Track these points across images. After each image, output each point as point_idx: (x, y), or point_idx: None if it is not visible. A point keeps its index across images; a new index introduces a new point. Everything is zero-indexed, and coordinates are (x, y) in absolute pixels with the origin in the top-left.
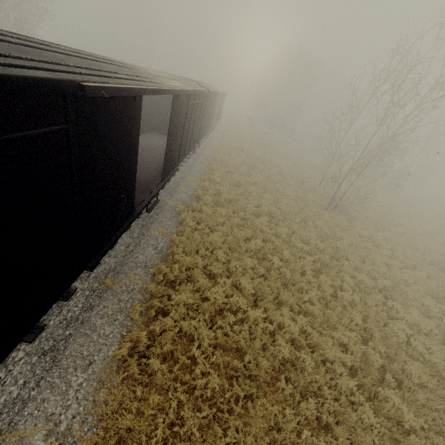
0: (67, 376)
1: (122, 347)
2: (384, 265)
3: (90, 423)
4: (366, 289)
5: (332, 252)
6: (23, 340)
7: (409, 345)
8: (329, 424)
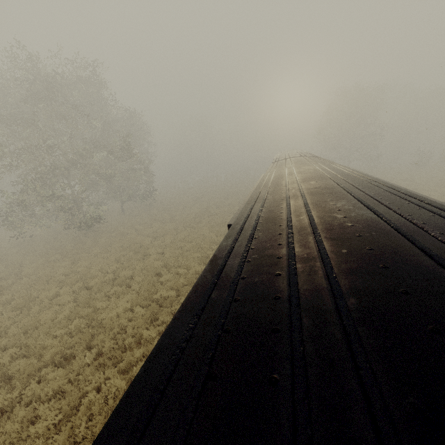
0: None
1: None
2: None
3: None
4: None
5: None
6: None
7: None
8: None
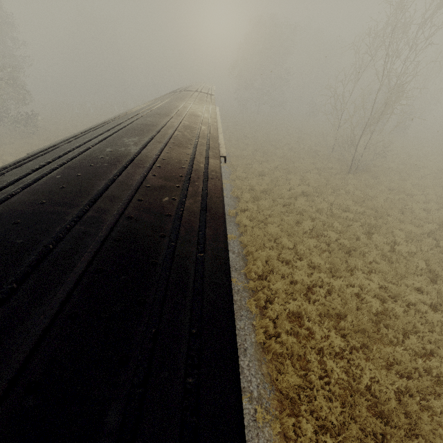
0: None
1: (257, 334)
2: (422, 210)
3: (268, 388)
4: (415, 237)
5: (374, 213)
6: None
7: None
8: (432, 350)
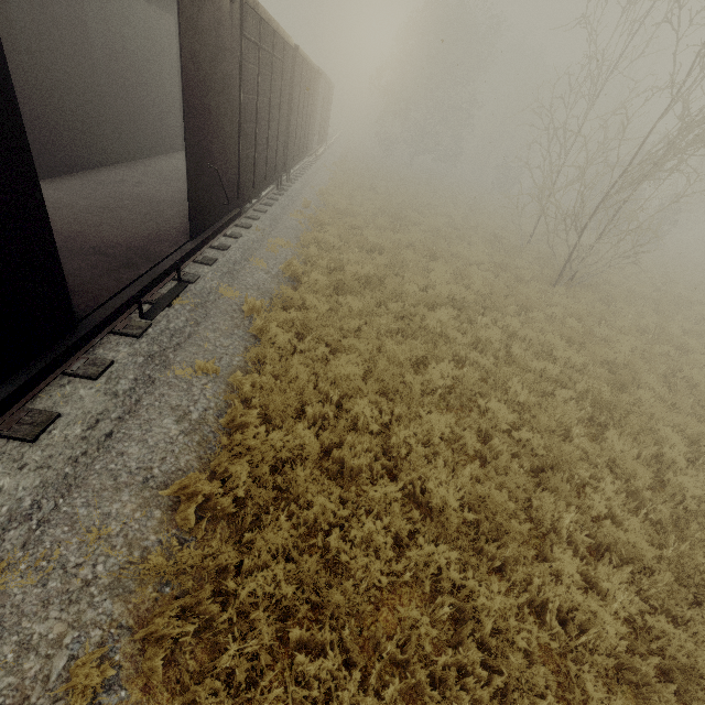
0: None
1: None
2: None
3: None
4: None
5: (609, 374)
6: None
7: None
8: None
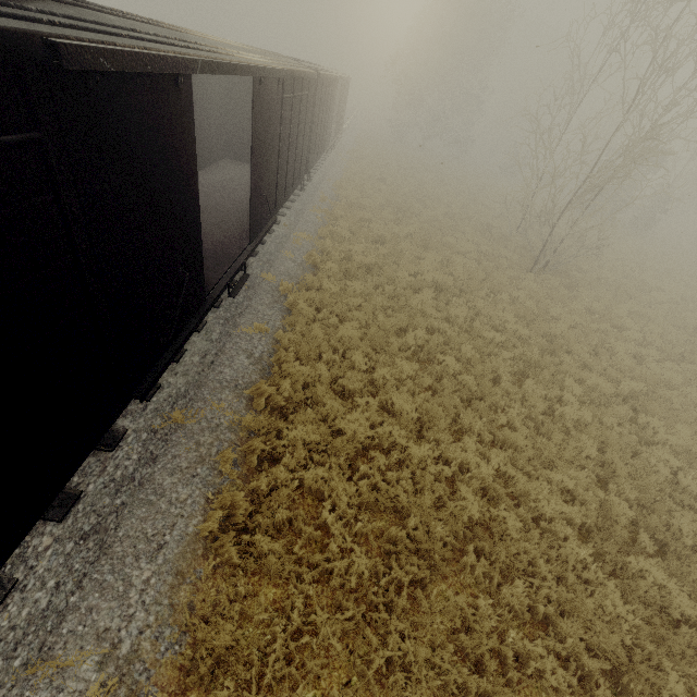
0: (124, 570)
1: (209, 518)
2: (630, 357)
3: (168, 638)
4: (601, 399)
5: (544, 342)
6: (48, 518)
7: (676, 486)
8: (548, 617)
